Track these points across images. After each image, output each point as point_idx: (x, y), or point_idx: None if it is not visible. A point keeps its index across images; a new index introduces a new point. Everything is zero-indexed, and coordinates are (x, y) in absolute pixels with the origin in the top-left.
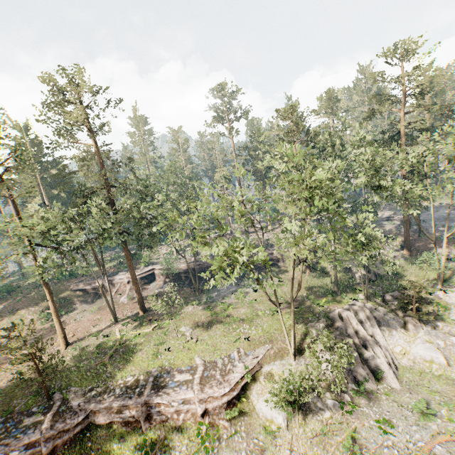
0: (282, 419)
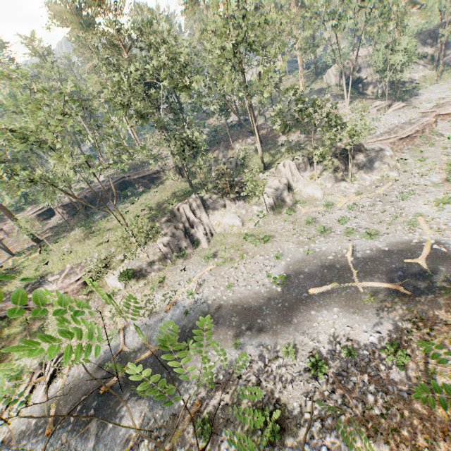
0: (120, 284)
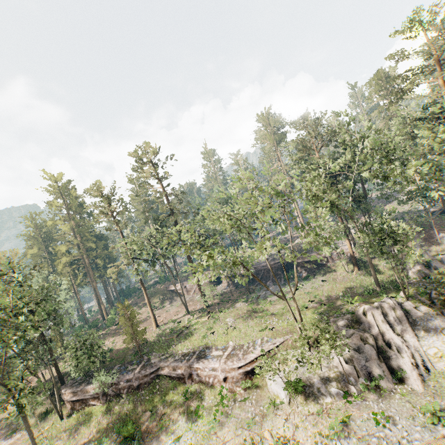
0: (284, 395)
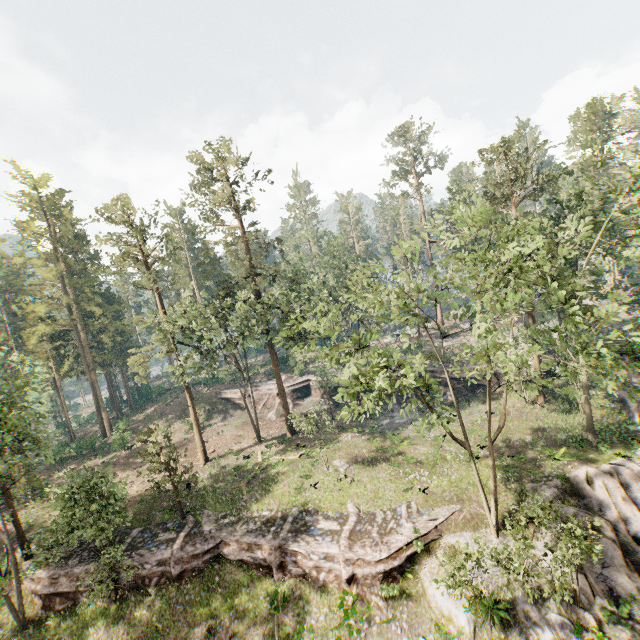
0: (466, 620)
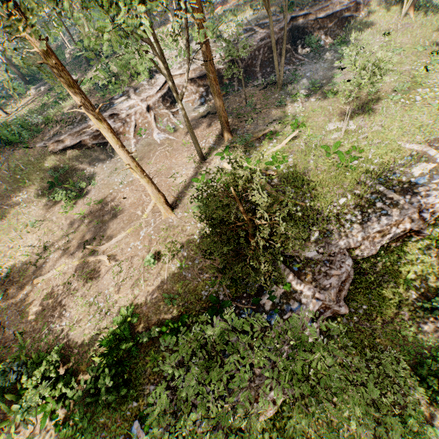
0: None
